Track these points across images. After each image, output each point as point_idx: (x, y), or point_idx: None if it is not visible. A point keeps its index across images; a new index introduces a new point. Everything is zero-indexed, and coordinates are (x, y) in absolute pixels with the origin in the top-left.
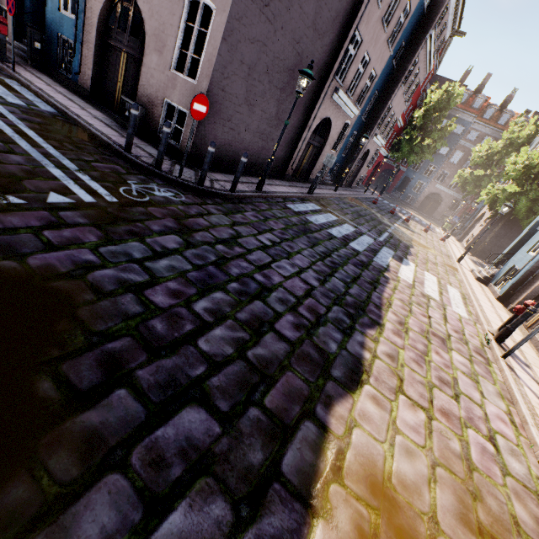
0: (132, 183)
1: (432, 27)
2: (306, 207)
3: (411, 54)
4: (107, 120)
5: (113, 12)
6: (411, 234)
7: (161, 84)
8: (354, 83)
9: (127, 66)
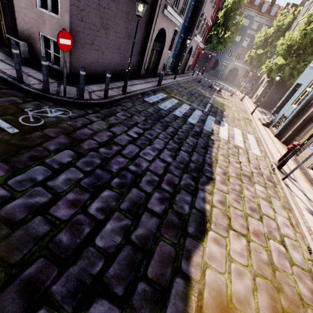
0: (28, 110)
1: None
2: (157, 97)
3: None
4: (0, 55)
5: None
6: (223, 101)
7: (33, 21)
8: None
9: (3, 7)
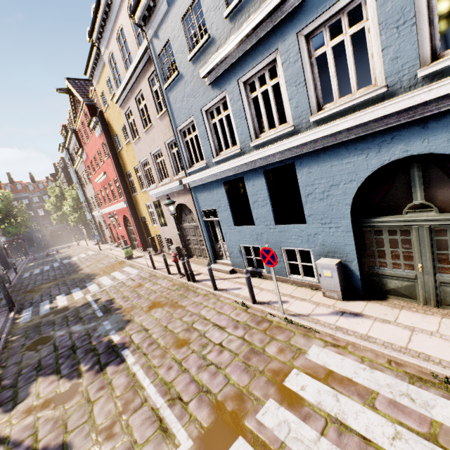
0: None
1: None
2: (27, 274)
3: None
4: None
5: None
6: (66, 253)
7: None
8: None
9: None
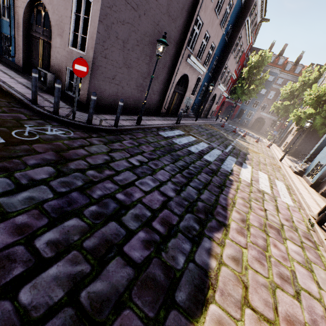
0: (28, 126)
1: (248, 15)
2: (174, 133)
3: (236, 32)
4: (29, 84)
5: (32, 14)
6: (247, 145)
7: (64, 57)
8: (201, 52)
9: (44, 48)
